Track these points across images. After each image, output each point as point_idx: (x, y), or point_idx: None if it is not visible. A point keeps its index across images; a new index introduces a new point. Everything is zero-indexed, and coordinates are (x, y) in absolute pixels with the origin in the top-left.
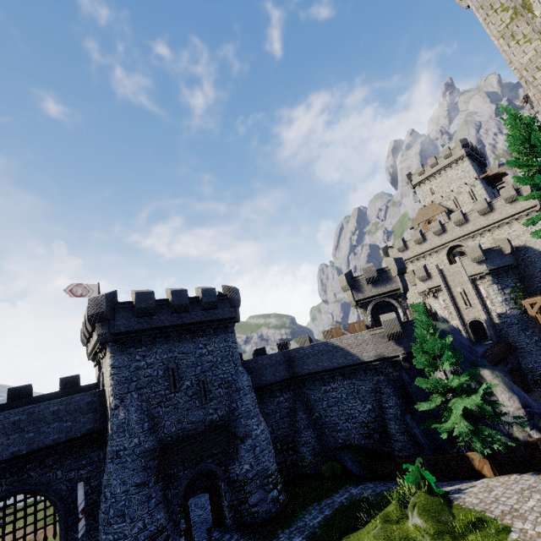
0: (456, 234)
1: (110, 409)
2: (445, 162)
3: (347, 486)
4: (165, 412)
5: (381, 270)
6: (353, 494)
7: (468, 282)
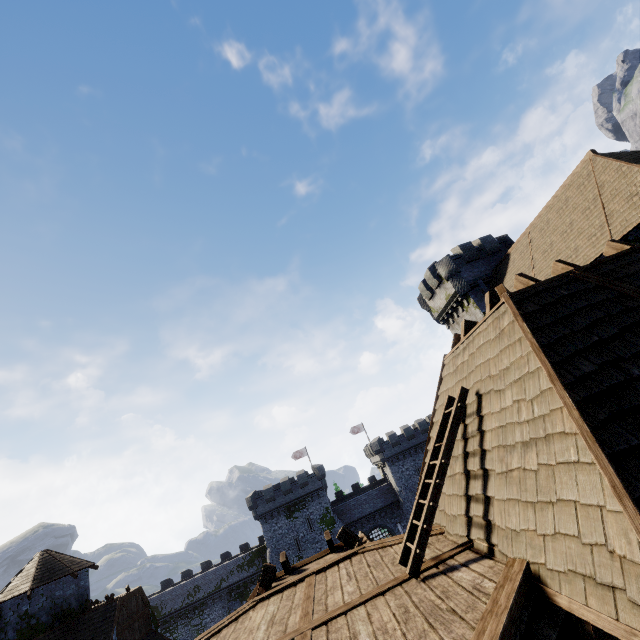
0: None
1: (398, 491)
2: None
3: None
4: None
5: None
6: None
7: None
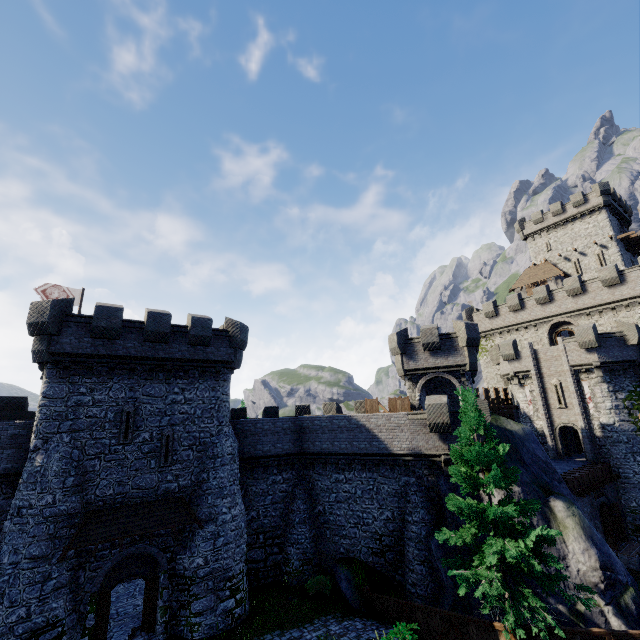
0: (565, 307)
1: (29, 450)
2: (574, 211)
3: (329, 617)
4: (103, 468)
5: (446, 336)
6: (330, 633)
7: (569, 374)
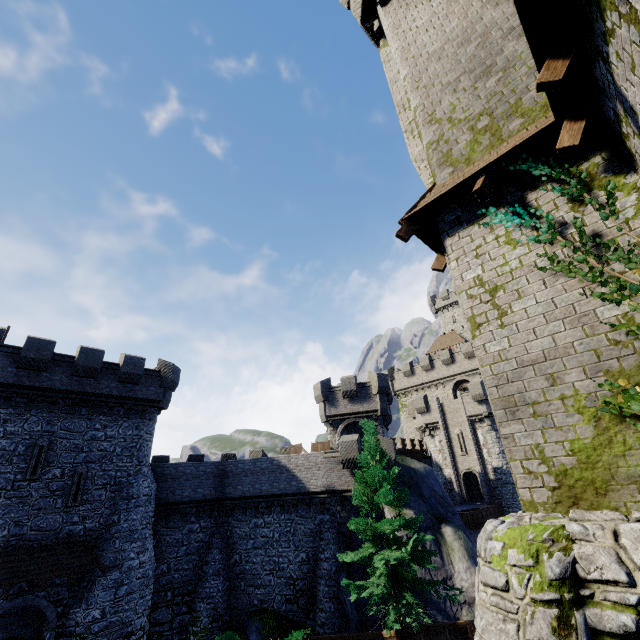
0: (464, 367)
1: None
2: None
3: None
4: (1, 506)
5: (362, 385)
6: None
7: (467, 423)
